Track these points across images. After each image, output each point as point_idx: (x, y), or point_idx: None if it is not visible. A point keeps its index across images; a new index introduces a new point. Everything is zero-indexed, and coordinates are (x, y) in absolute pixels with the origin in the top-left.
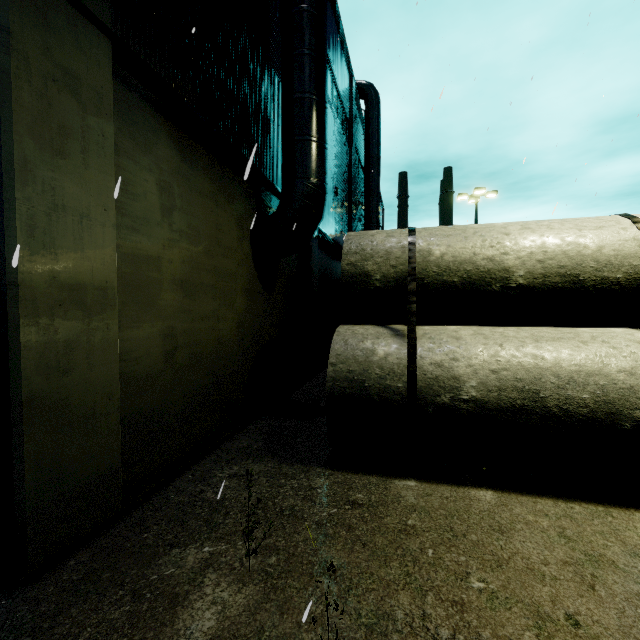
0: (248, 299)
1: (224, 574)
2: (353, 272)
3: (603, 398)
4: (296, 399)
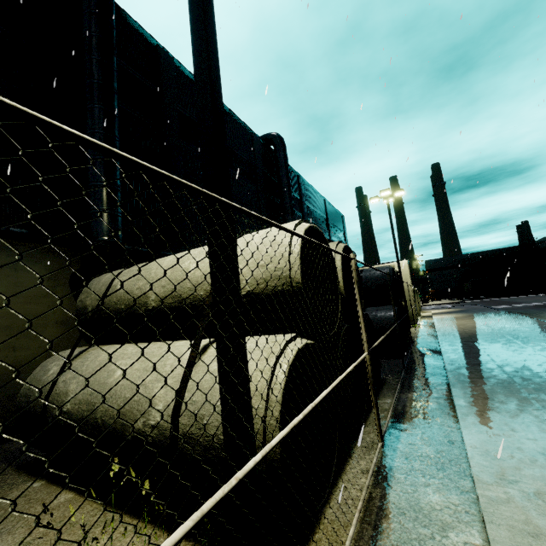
0: (66, 328)
1: None
2: (81, 307)
3: (122, 410)
4: None
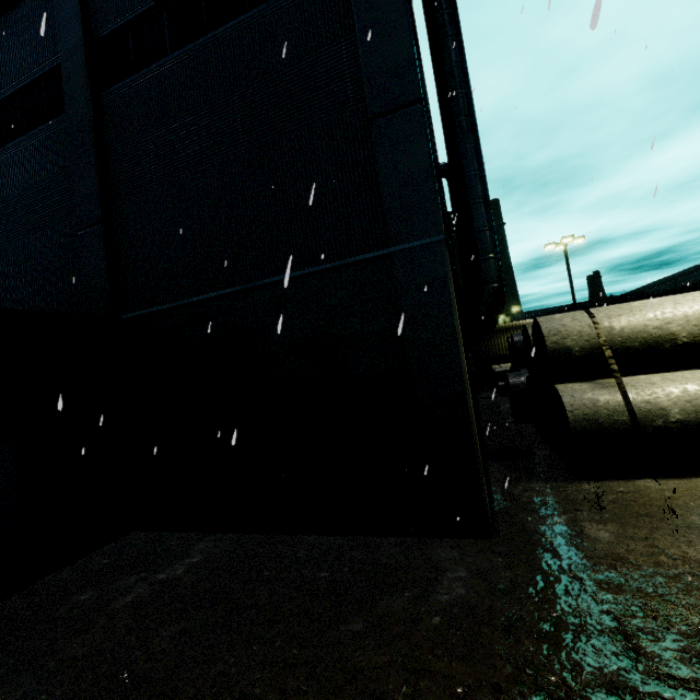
0: None
1: (588, 522)
2: (557, 348)
3: None
4: (494, 448)
